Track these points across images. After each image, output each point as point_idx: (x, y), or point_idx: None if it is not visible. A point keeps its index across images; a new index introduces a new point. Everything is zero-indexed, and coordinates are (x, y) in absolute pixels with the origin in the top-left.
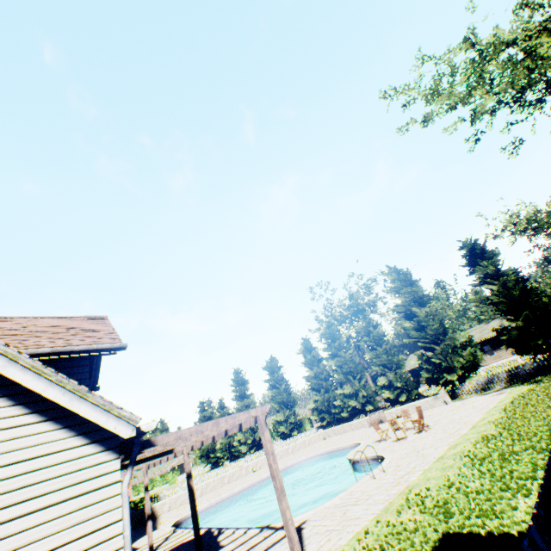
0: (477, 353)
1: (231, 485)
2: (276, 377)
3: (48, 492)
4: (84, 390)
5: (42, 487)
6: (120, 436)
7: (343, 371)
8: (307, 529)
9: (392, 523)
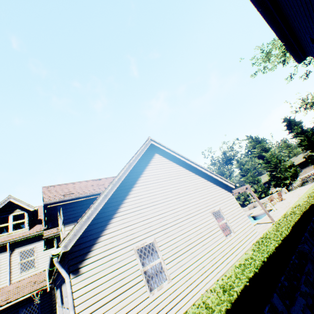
0: (297, 169)
1: None
2: None
3: (225, 198)
4: (223, 178)
5: (224, 197)
6: (232, 187)
7: None
8: (261, 222)
9: (292, 210)
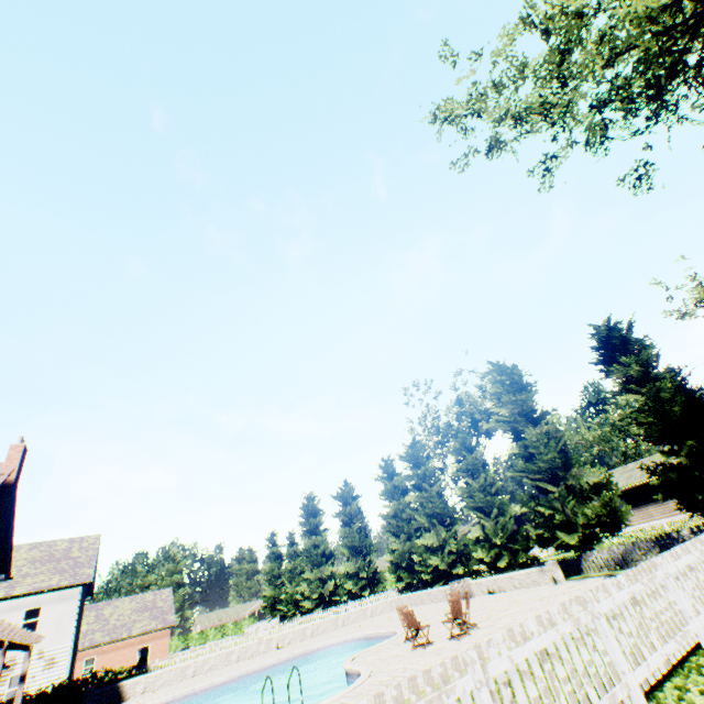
0: (615, 503)
1: (233, 666)
2: (349, 511)
3: None
4: None
5: None
6: None
7: (427, 512)
8: None
9: None
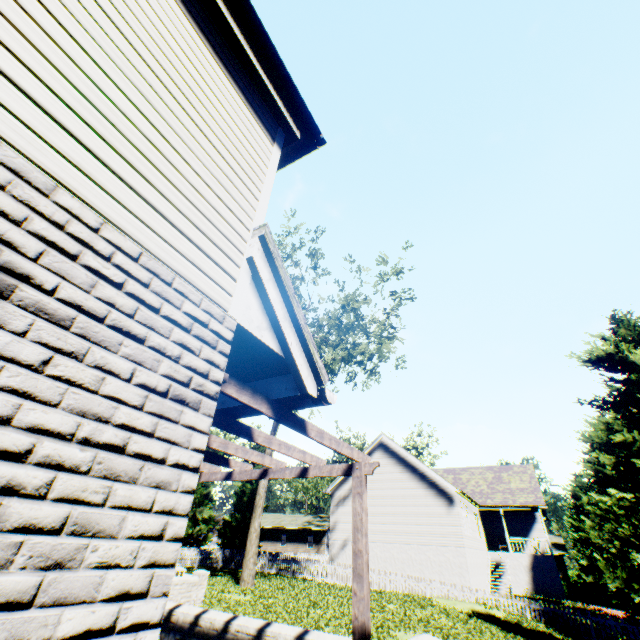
0: (205, 531)
1: None
2: None
3: None
4: None
5: None
6: None
7: None
8: None
9: None
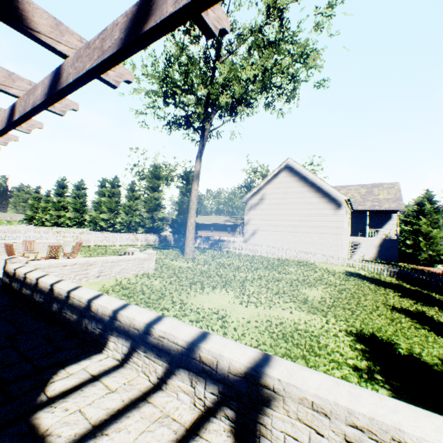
0: (161, 225)
1: None
2: (80, 193)
3: None
4: None
5: None
6: None
7: (108, 207)
8: None
9: None
